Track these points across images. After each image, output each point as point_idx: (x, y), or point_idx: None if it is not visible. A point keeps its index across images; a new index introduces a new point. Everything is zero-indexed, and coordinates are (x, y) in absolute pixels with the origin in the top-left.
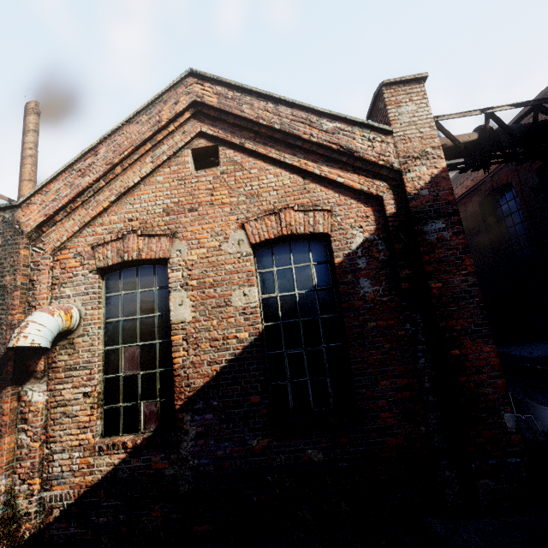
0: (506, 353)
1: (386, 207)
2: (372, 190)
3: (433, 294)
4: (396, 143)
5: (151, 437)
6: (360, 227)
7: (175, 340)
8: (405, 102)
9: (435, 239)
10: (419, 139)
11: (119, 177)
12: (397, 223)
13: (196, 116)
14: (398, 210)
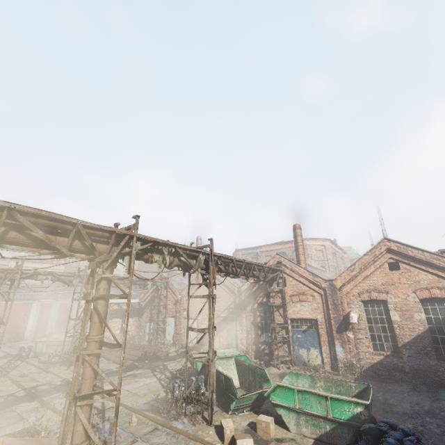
0: None
1: None
2: None
3: None
4: None
5: (392, 353)
6: None
7: (394, 326)
8: None
9: None
10: None
11: (363, 272)
12: None
13: (387, 251)
14: None
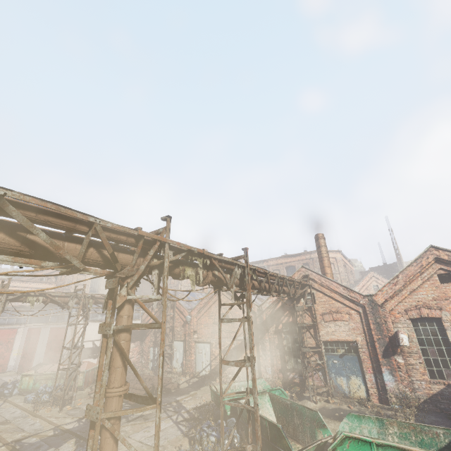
0: None
1: None
2: None
3: None
4: None
5: None
6: None
7: None
8: None
9: None
10: None
11: (408, 285)
12: None
13: (436, 261)
14: None
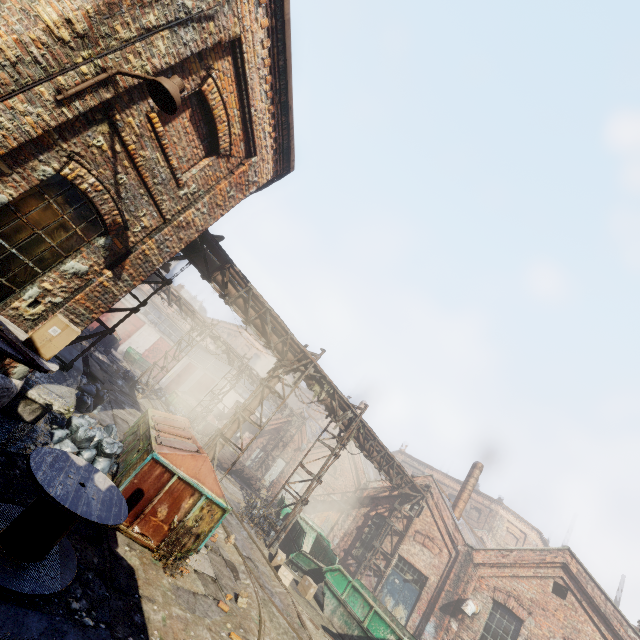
0: None
1: None
2: None
3: None
4: None
5: None
6: None
7: None
8: None
9: None
10: None
11: (516, 567)
12: None
13: (563, 567)
14: None
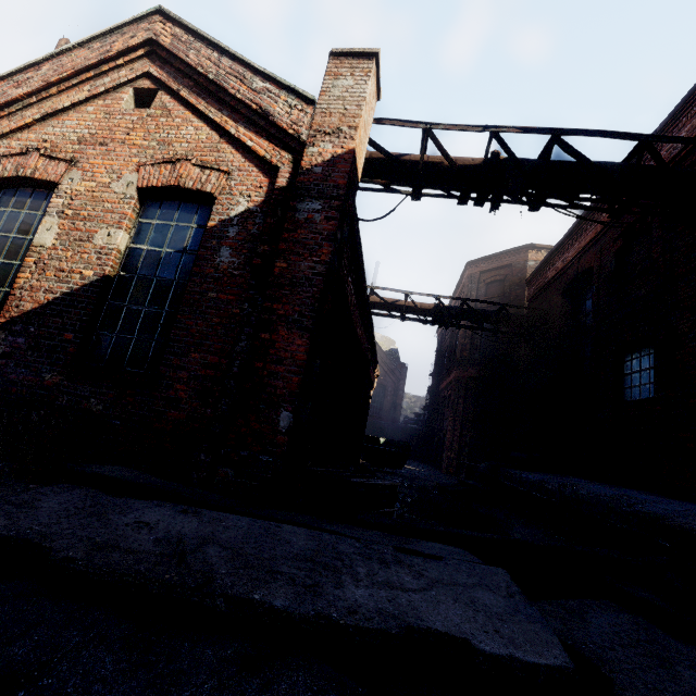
0: (518, 474)
1: (278, 179)
2: (274, 160)
3: (274, 272)
4: (315, 115)
5: None
6: (248, 196)
7: (27, 261)
8: (345, 75)
9: (304, 218)
10: (340, 115)
11: (53, 98)
12: (282, 197)
13: (151, 55)
14: (290, 185)
